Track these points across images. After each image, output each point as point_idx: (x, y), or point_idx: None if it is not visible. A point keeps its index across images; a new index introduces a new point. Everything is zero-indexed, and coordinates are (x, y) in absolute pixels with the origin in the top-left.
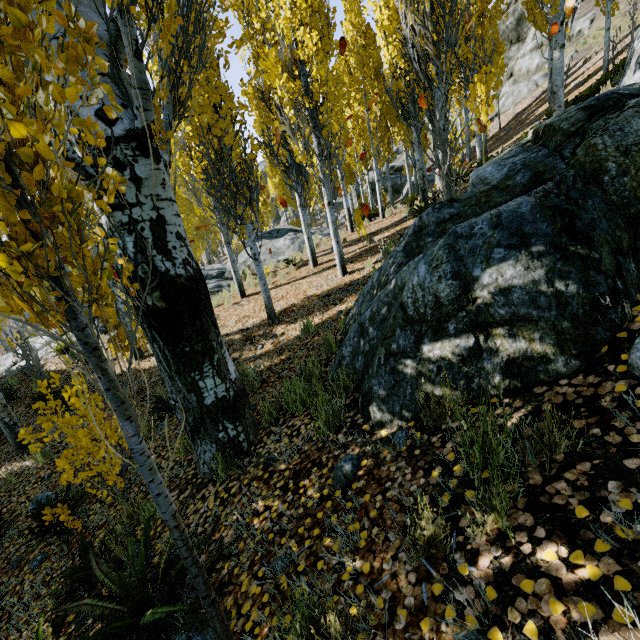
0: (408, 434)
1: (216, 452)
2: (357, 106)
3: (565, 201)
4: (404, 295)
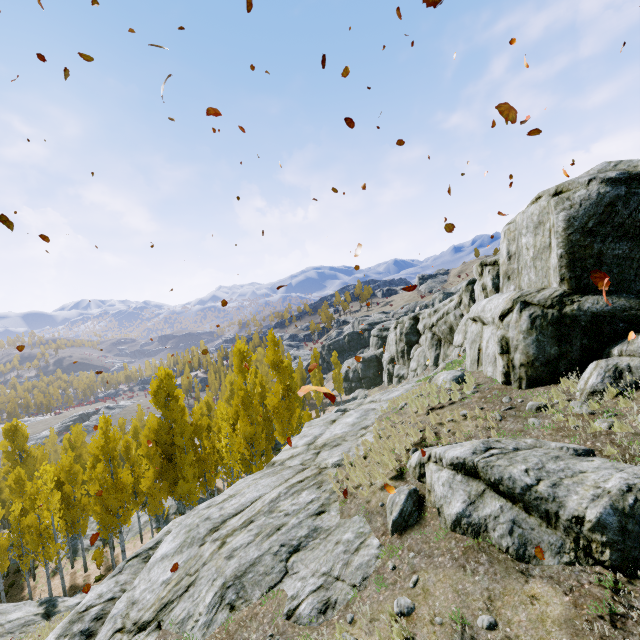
0: None
1: None
2: None
3: None
4: None
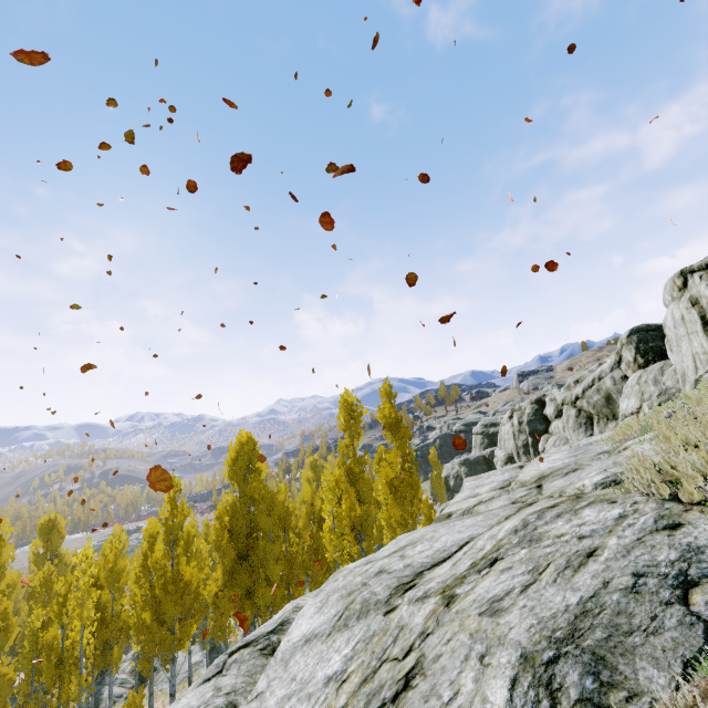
0: None
1: None
2: None
3: None
4: None
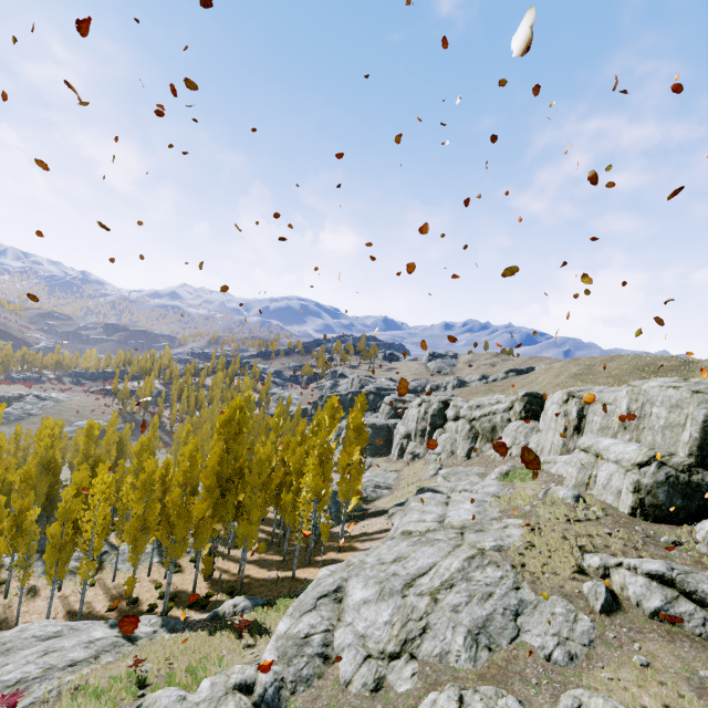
0: None
1: None
2: None
3: None
4: None
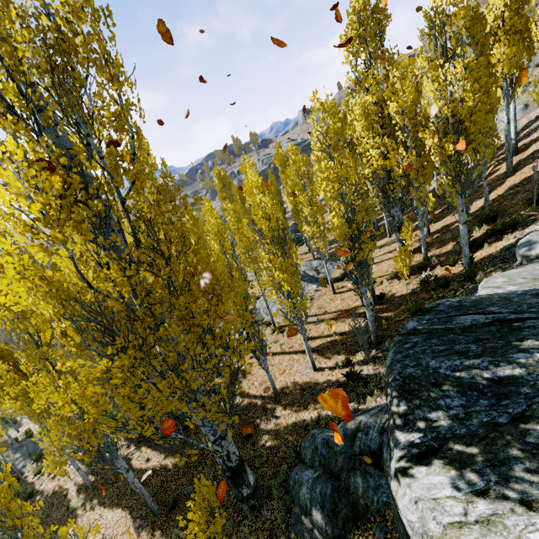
0: None
1: (248, 508)
2: None
3: (337, 496)
4: (300, 493)
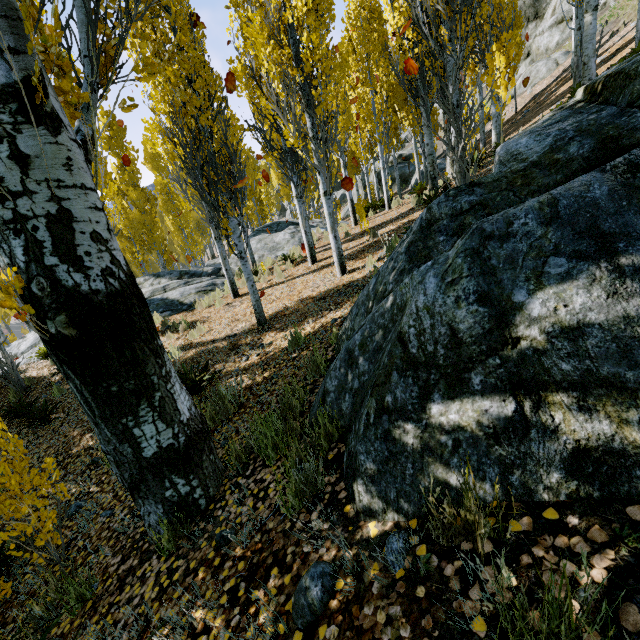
0: (407, 544)
1: (163, 514)
2: (361, 88)
3: None
4: (404, 322)
